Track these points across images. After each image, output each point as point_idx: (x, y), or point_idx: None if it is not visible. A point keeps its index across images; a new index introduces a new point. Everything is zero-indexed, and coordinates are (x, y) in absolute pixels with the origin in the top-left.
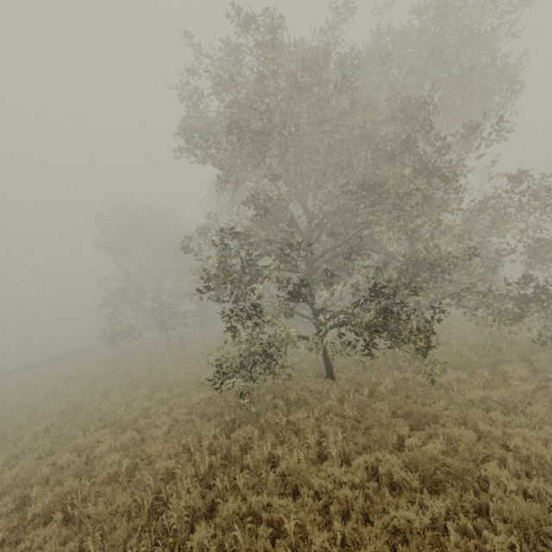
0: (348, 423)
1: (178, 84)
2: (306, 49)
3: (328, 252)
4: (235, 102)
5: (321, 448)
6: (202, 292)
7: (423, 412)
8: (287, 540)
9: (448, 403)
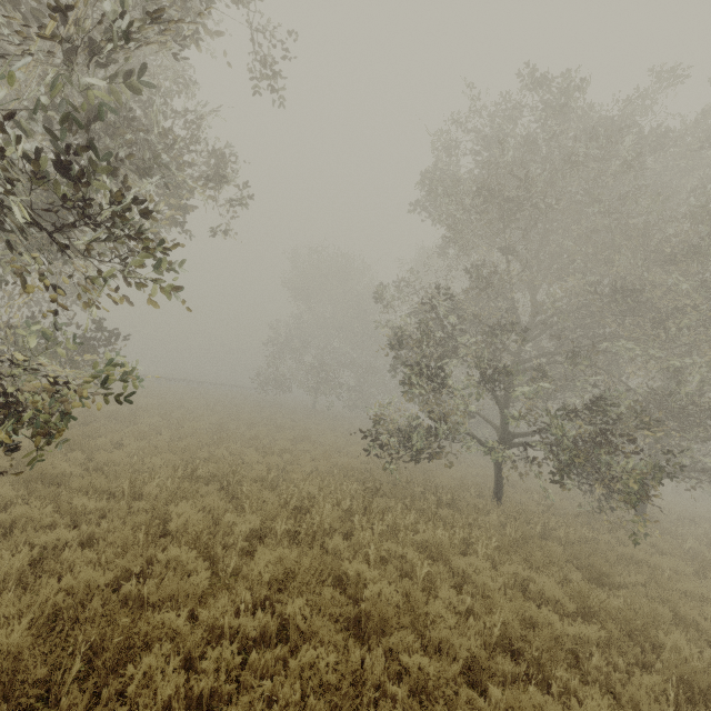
0: (507, 537)
1: (436, 134)
2: (599, 117)
3: (545, 356)
4: (494, 162)
5: (467, 546)
6: (392, 346)
7: (608, 570)
8: (414, 582)
9: (648, 581)
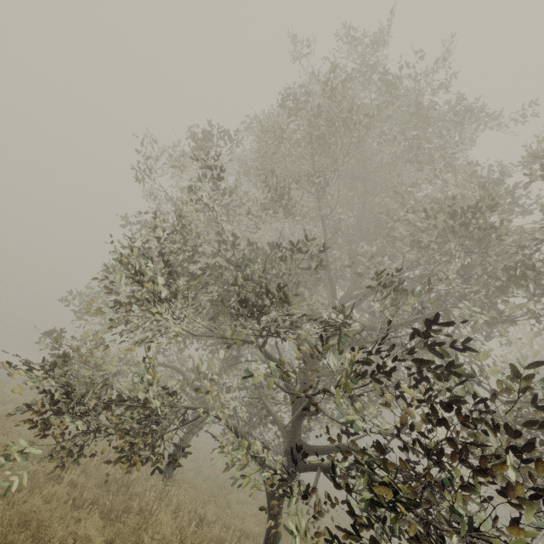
0: None
1: None
2: None
3: None
4: None
5: None
6: None
7: None
8: None
9: None
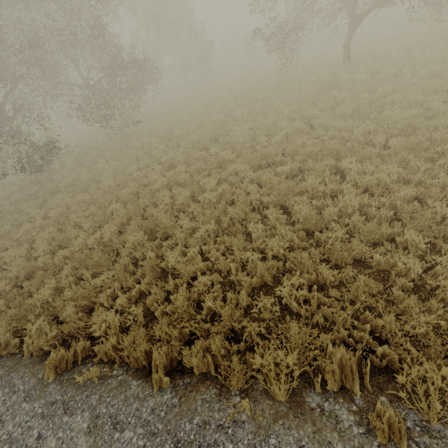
0: None
1: None
2: None
3: None
4: None
5: None
6: None
7: None
8: None
9: None
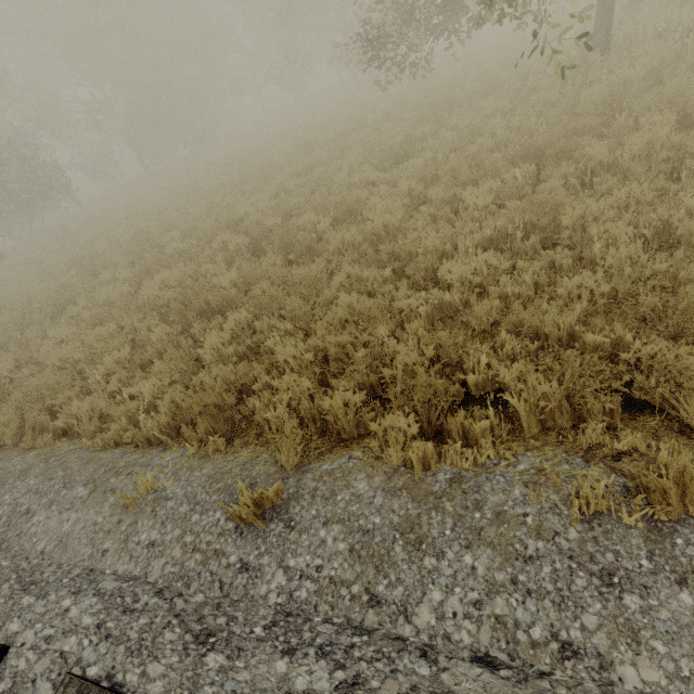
0: None
1: None
2: None
3: None
4: None
5: None
6: None
7: None
8: None
9: None
